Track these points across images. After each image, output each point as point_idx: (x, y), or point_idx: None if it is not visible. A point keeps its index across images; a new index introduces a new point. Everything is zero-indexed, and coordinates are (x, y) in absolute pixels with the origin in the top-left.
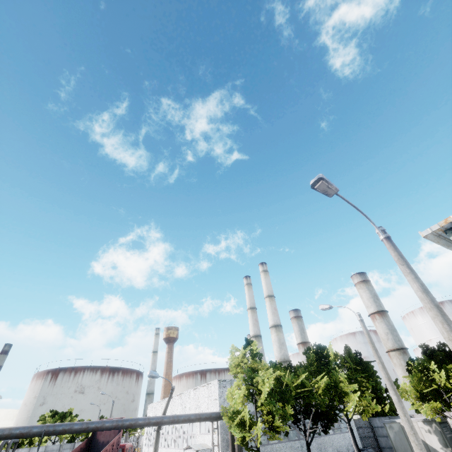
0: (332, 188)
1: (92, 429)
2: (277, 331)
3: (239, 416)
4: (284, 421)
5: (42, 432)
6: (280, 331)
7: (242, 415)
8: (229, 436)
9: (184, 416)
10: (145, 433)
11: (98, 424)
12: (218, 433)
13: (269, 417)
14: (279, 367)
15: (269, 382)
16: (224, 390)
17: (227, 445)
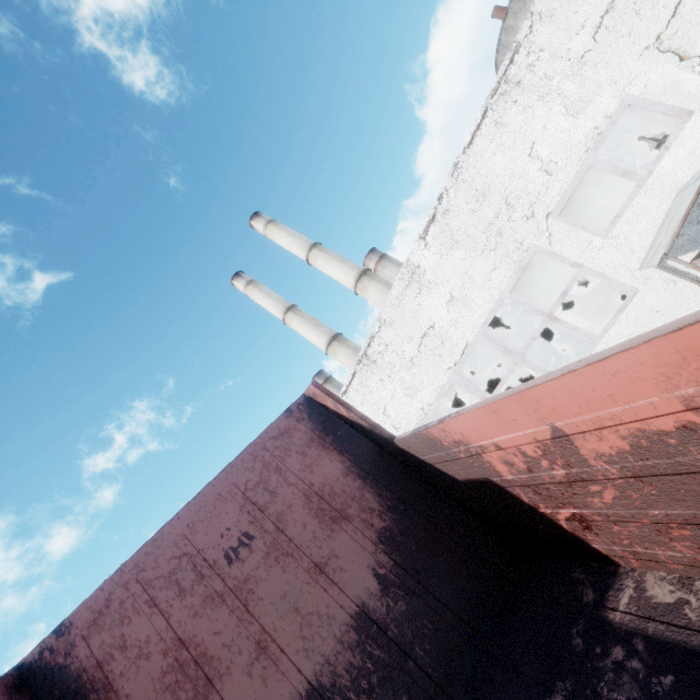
0: None
1: None
2: (373, 277)
3: None
4: None
5: None
6: (377, 275)
7: None
8: None
9: None
10: None
11: None
12: None
13: None
14: None
15: None
16: None
17: None
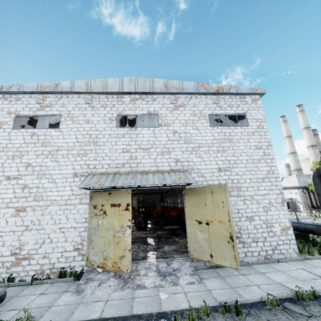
0: None
1: None
2: (313, 149)
3: None
4: None
5: None
6: (316, 148)
7: None
8: (306, 194)
9: (289, 187)
10: None
11: None
12: (304, 193)
13: None
14: None
15: None
16: (299, 179)
17: (304, 197)
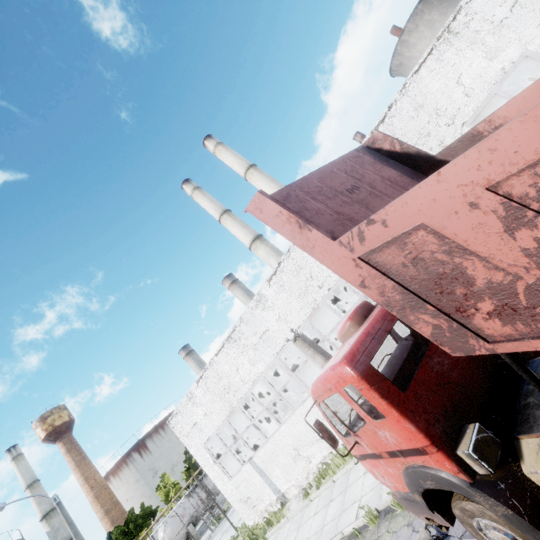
0: None
1: None
2: None
3: None
4: None
5: None
6: None
7: None
8: None
9: None
10: (206, 467)
11: None
12: None
13: None
14: None
15: None
16: None
17: None
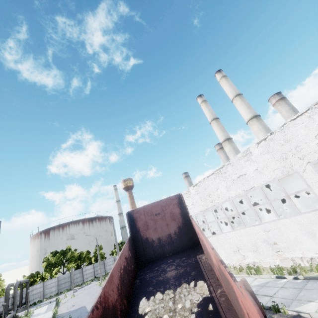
0: None
1: None
2: (259, 120)
3: None
4: None
5: None
6: (262, 120)
7: None
8: None
9: None
10: None
11: None
12: None
13: None
14: None
15: None
16: None
17: None
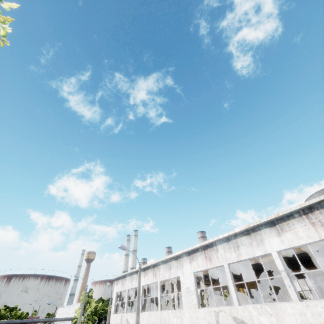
0: (77, 277)
1: (23, 322)
2: None
3: (74, 320)
4: (92, 322)
5: (6, 323)
6: None
7: (76, 320)
8: None
9: (59, 318)
10: (54, 323)
11: (25, 321)
12: None
13: (87, 321)
14: (100, 301)
15: (92, 307)
16: None
17: None
